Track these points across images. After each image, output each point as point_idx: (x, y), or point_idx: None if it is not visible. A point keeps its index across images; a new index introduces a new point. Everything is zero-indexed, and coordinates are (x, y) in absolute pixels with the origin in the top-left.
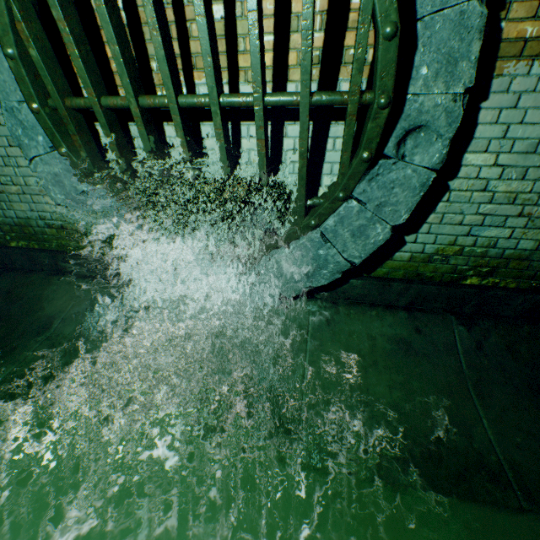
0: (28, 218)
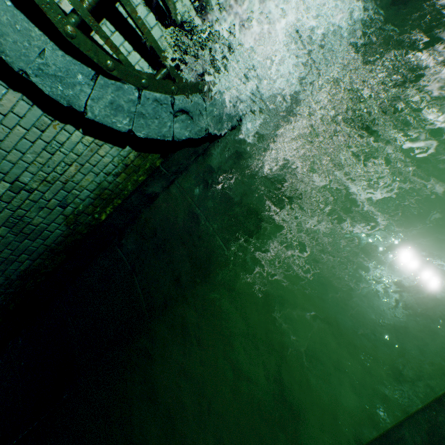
0: (99, 185)
